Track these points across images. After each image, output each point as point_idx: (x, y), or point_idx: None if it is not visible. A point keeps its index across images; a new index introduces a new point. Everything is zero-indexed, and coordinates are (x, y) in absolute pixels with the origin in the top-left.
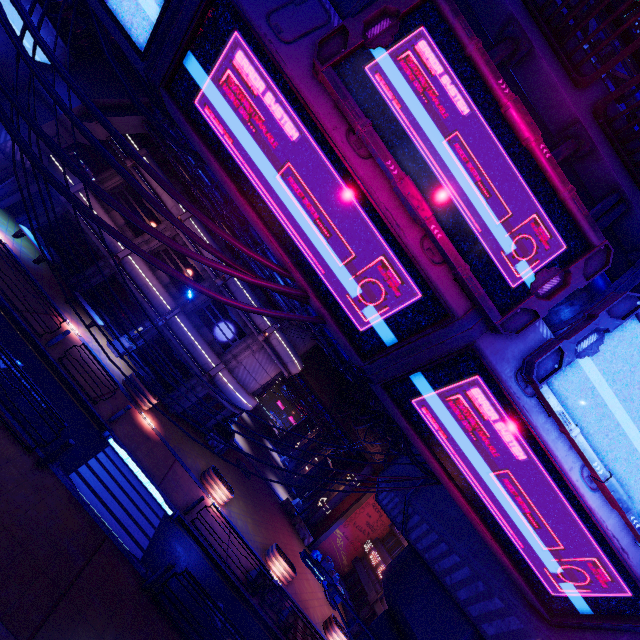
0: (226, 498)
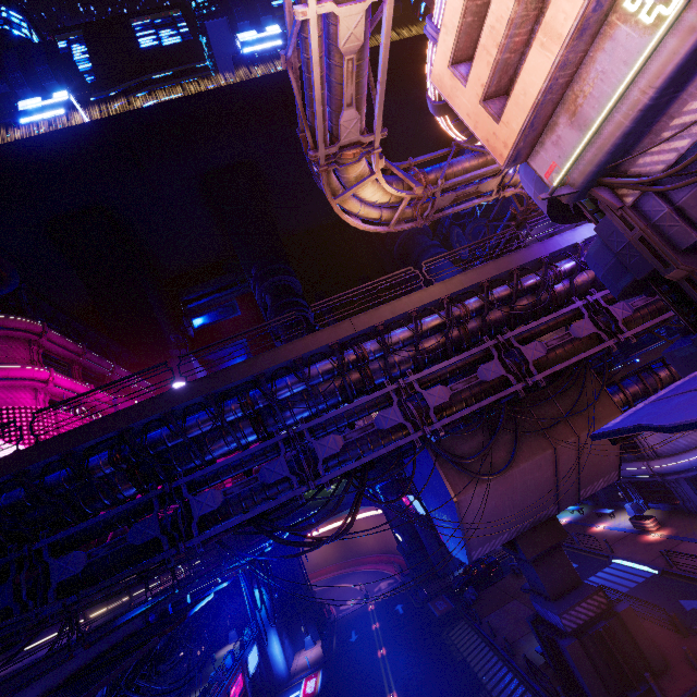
0: None
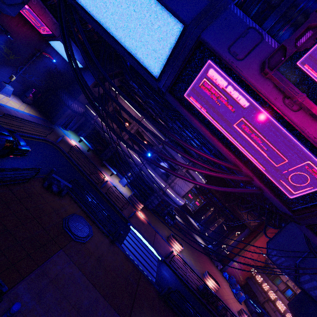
0: (180, 249)
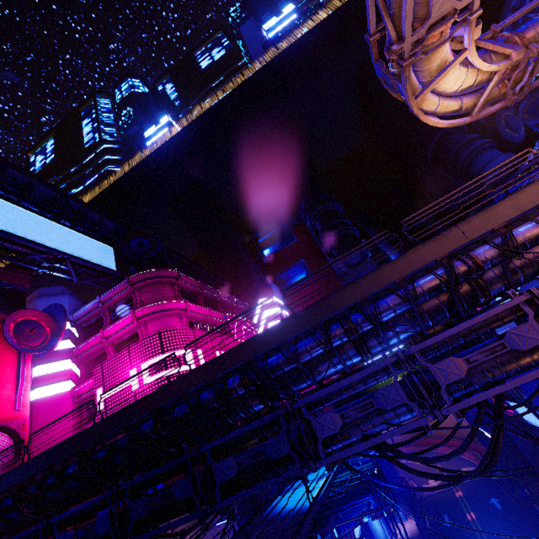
0: None
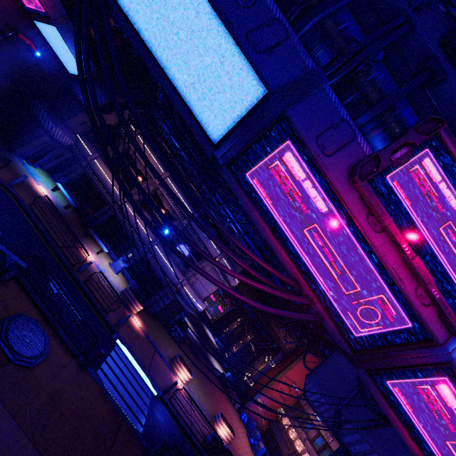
0: (188, 378)
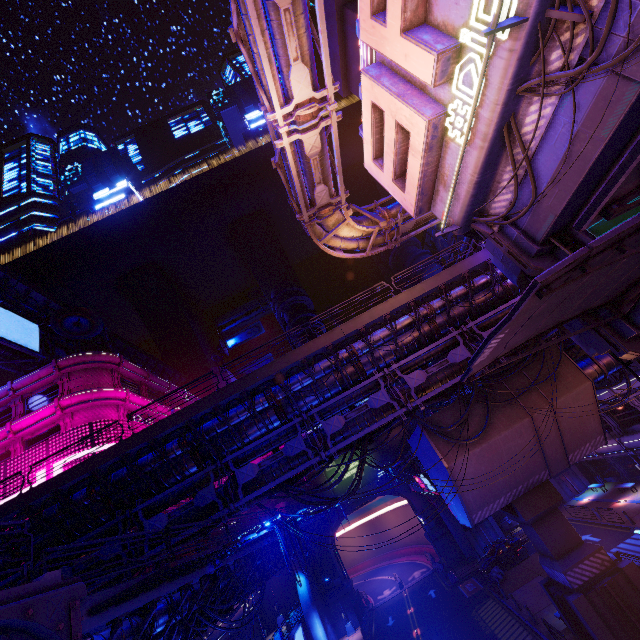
0: None
